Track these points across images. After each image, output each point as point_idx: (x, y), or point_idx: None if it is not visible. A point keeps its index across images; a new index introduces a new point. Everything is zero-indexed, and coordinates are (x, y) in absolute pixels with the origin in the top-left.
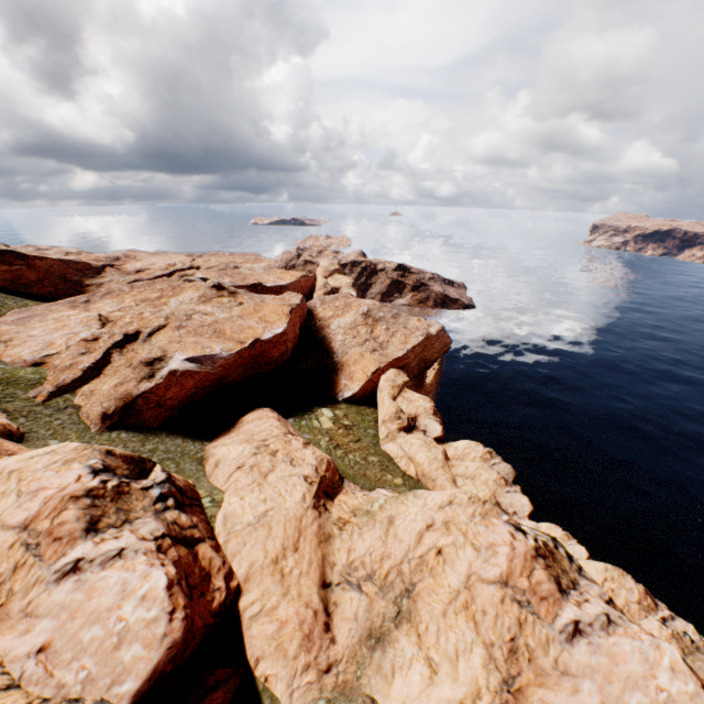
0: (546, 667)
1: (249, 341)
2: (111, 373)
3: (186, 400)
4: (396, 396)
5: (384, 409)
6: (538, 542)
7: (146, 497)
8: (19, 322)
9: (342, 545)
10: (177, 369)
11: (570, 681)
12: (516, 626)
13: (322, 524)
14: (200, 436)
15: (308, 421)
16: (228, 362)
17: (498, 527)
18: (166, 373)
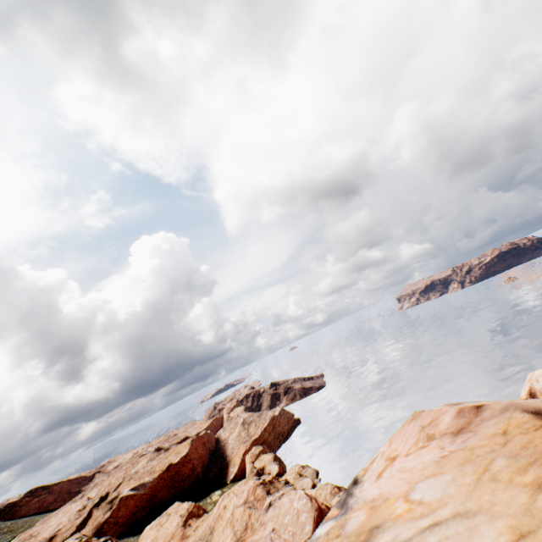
0: (257, 526)
1: (165, 466)
2: (92, 522)
3: (132, 518)
4: (254, 461)
5: (246, 472)
6: (265, 480)
7: (99, 541)
8: (43, 522)
9: (194, 536)
10: (123, 495)
11: (264, 526)
12: (248, 517)
13: (186, 531)
14: (138, 533)
15: (204, 501)
16: (154, 483)
17: (250, 482)
18: (118, 500)
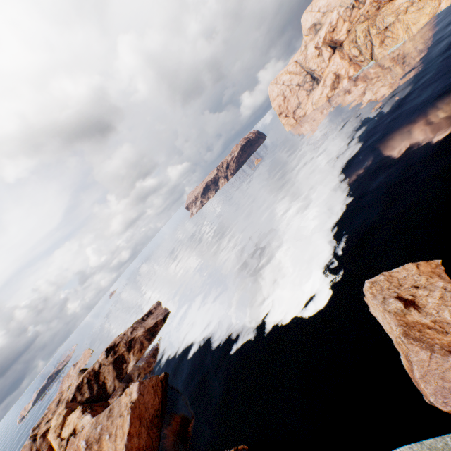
0: None
1: None
2: None
3: None
4: None
5: None
6: None
7: None
8: None
9: None
10: None
11: None
12: None
13: None
14: None
15: None
16: None
17: None
18: None
